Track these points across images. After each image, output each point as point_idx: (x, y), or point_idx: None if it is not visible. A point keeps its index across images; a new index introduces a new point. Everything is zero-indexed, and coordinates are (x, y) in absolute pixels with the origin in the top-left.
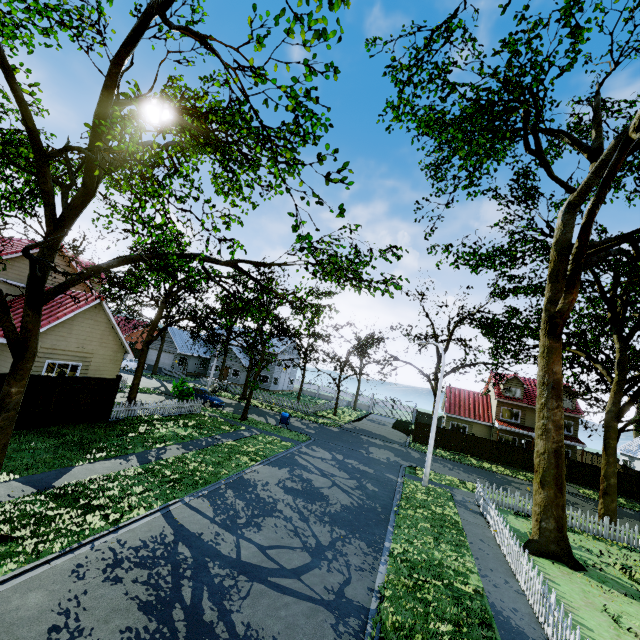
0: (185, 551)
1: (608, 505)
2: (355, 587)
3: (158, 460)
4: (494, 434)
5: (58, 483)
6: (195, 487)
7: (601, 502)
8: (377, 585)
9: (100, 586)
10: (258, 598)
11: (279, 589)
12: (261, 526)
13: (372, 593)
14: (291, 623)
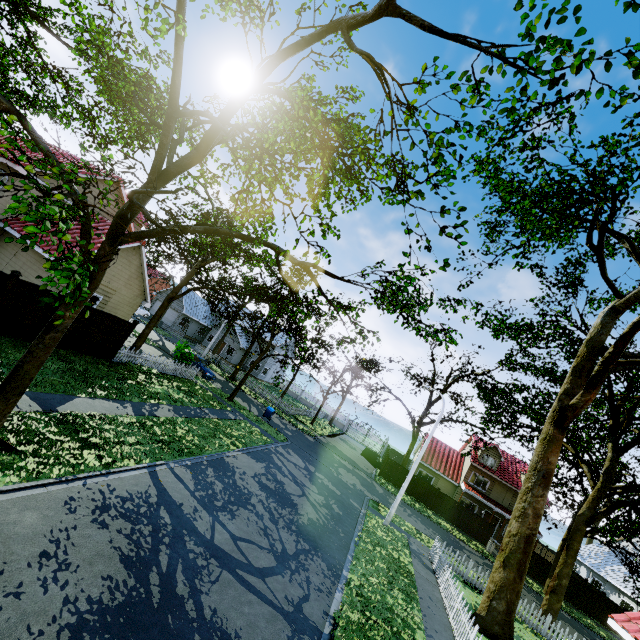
0: (166, 516)
1: (553, 604)
2: (312, 606)
3: (151, 416)
4: (457, 495)
5: (61, 409)
6: (181, 455)
7: (547, 598)
8: (332, 611)
9: (88, 526)
10: (226, 587)
11: (245, 584)
12: (235, 515)
13: (327, 617)
14: (252, 622)
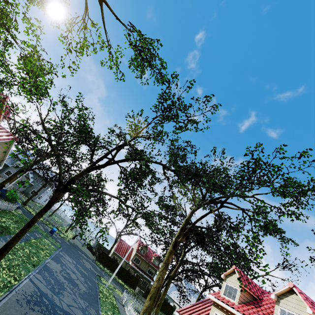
0: (46, 301)
1: (157, 310)
2: None
3: None
4: (127, 267)
5: None
6: (34, 267)
7: (155, 309)
8: None
9: (30, 311)
10: None
11: None
12: (63, 294)
13: None
14: None
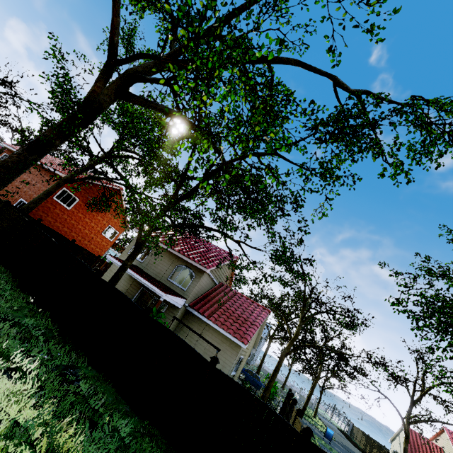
0: None
1: None
2: None
3: None
4: None
5: None
6: None
7: None
8: None
9: None
10: None
11: None
12: None
13: None
14: None
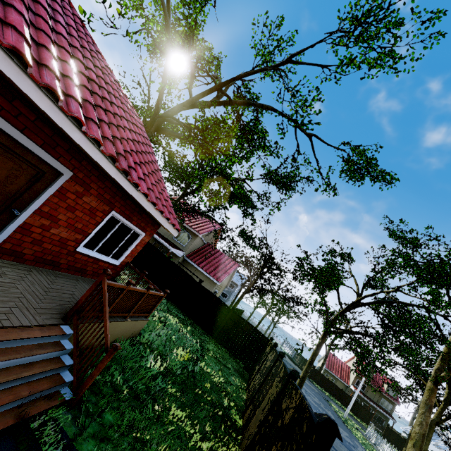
0: None
1: None
2: None
3: None
4: (348, 392)
5: None
6: None
7: None
8: None
9: None
10: None
11: None
12: None
13: None
14: None
